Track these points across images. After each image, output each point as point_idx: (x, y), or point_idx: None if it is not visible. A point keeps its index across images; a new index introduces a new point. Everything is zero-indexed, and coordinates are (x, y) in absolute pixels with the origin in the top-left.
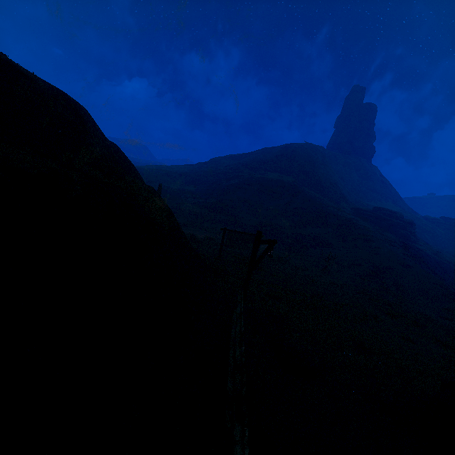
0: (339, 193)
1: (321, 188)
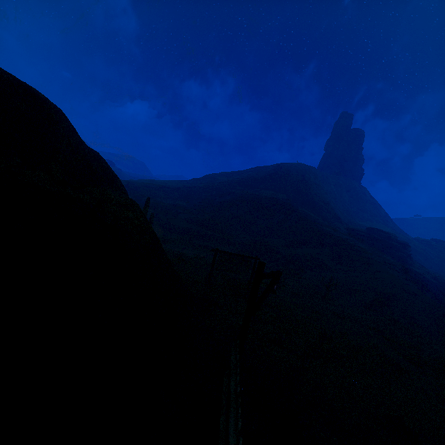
0: (332, 212)
1: (314, 207)
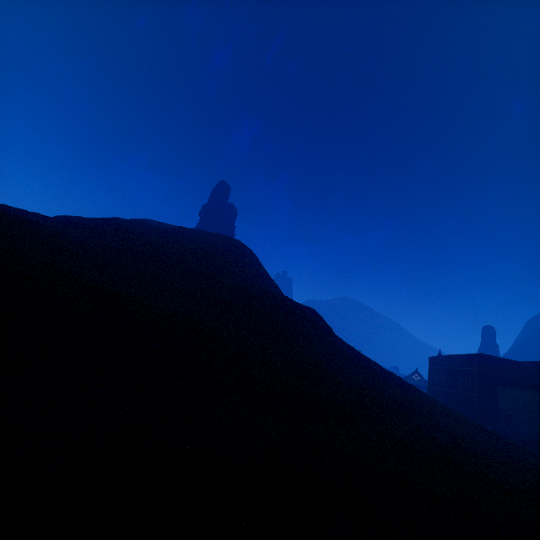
0: None
1: None
